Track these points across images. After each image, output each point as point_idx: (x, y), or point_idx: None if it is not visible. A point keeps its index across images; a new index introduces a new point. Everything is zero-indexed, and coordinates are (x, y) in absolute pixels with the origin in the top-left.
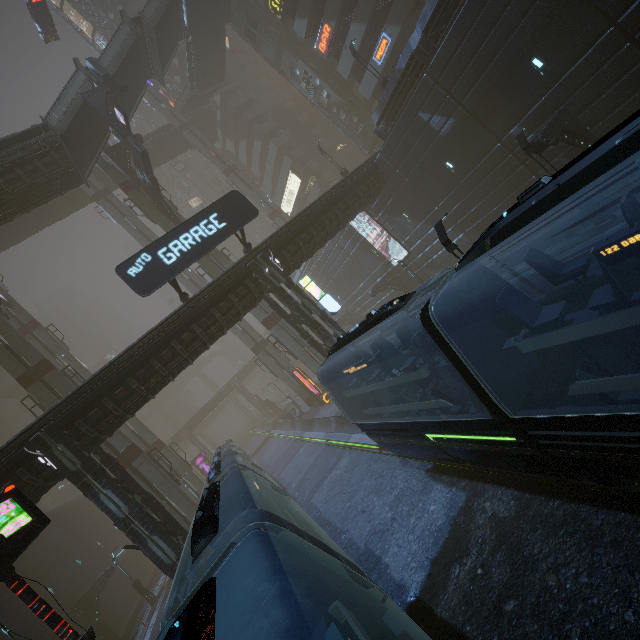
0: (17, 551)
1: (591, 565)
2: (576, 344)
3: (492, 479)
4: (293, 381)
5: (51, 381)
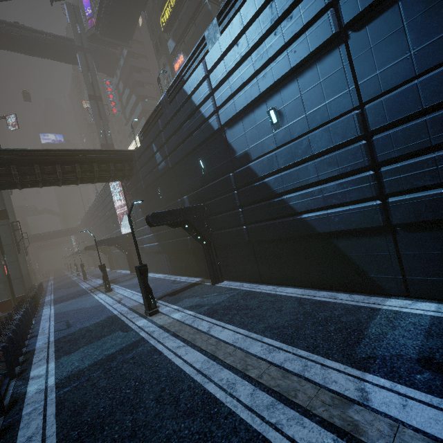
0: None
1: None
2: None
3: None
4: None
5: None
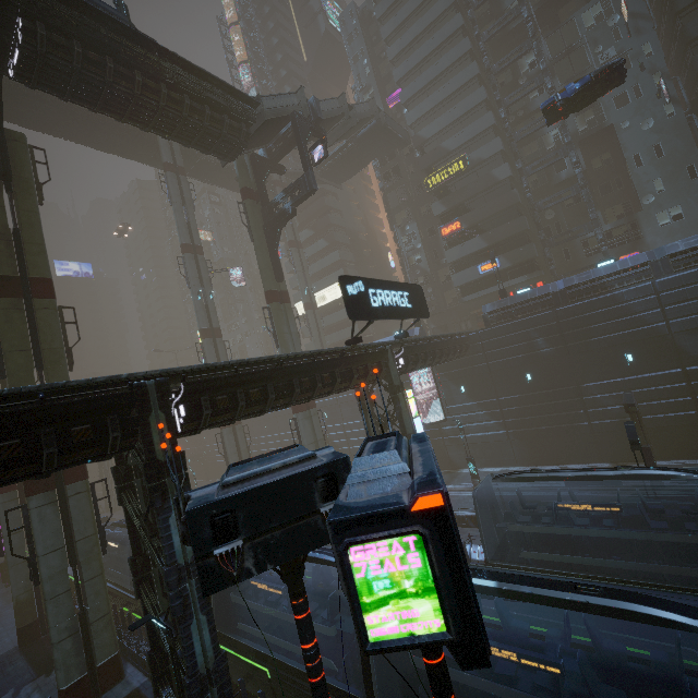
0: None
1: None
2: None
3: None
4: None
5: (40, 310)
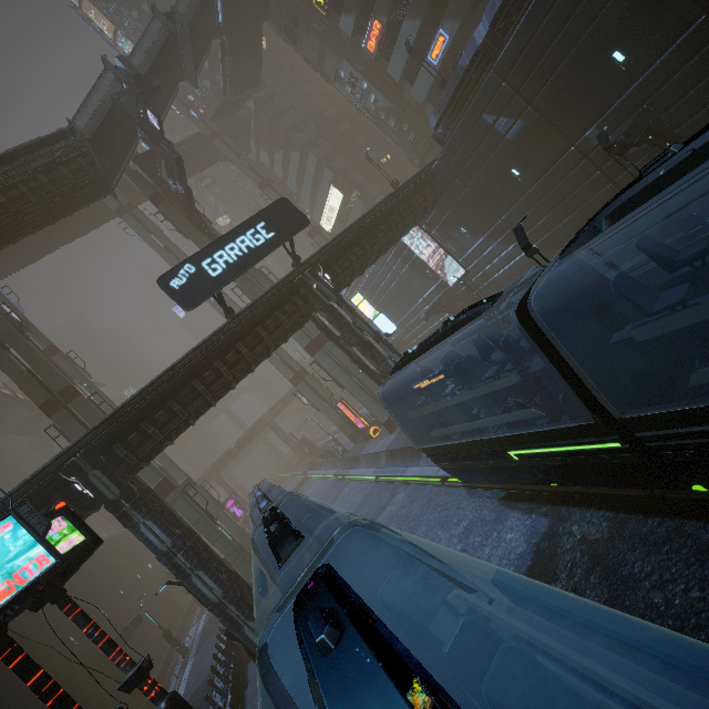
0: (68, 573)
1: (702, 579)
2: (695, 333)
3: (578, 502)
4: (335, 415)
5: (77, 409)
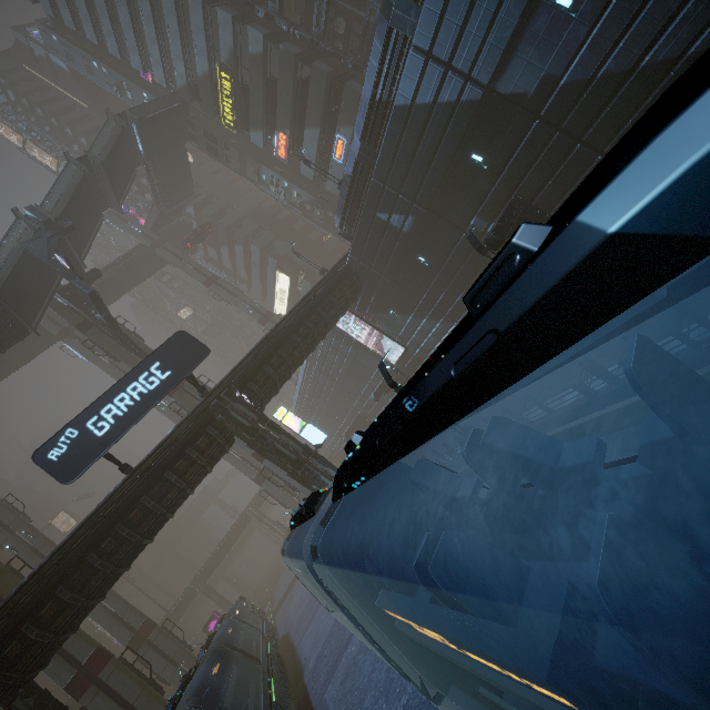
0: None
1: None
2: None
3: None
4: None
5: None
